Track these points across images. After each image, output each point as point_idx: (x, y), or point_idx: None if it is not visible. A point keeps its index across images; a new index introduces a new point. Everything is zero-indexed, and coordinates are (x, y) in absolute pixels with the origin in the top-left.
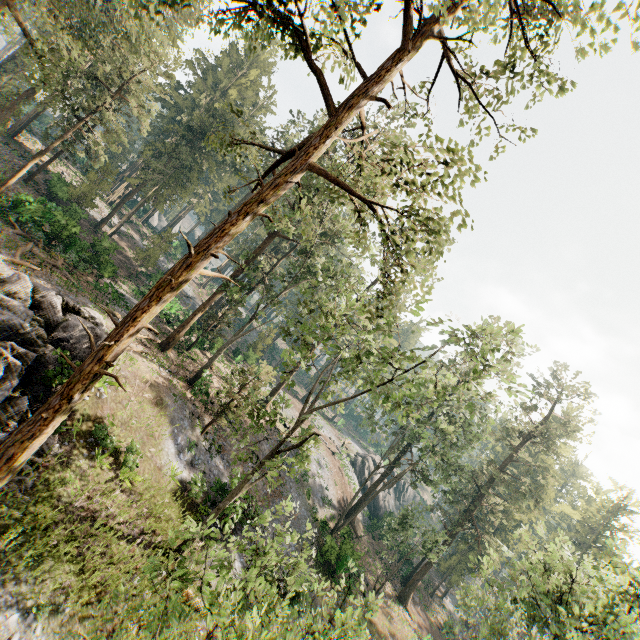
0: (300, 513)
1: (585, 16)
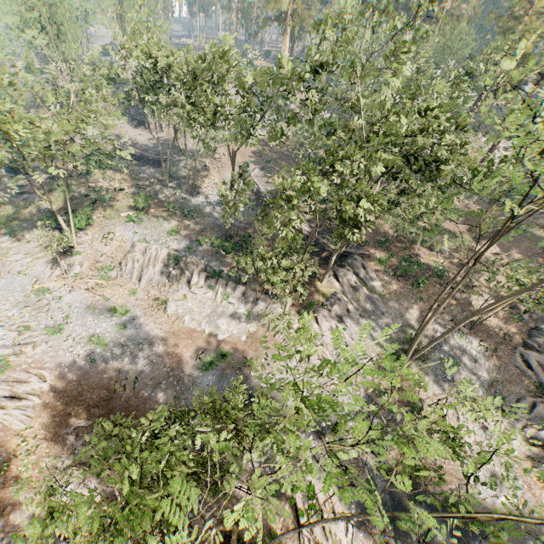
0: None
1: None
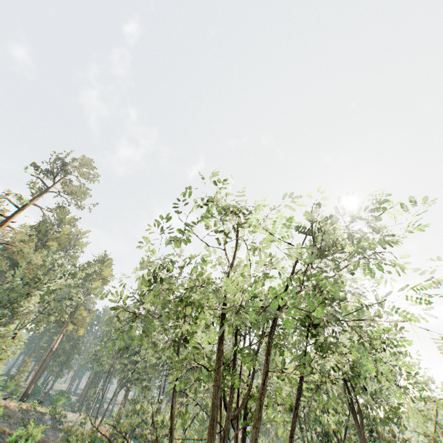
0: (54, 437)
1: (77, 193)
